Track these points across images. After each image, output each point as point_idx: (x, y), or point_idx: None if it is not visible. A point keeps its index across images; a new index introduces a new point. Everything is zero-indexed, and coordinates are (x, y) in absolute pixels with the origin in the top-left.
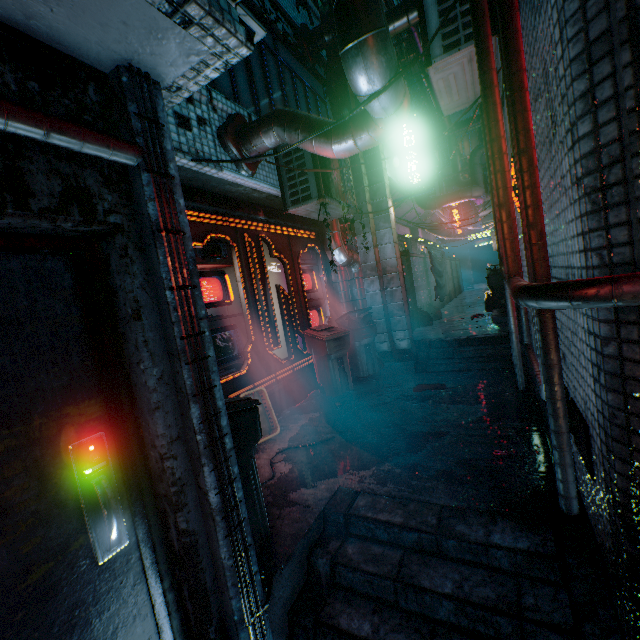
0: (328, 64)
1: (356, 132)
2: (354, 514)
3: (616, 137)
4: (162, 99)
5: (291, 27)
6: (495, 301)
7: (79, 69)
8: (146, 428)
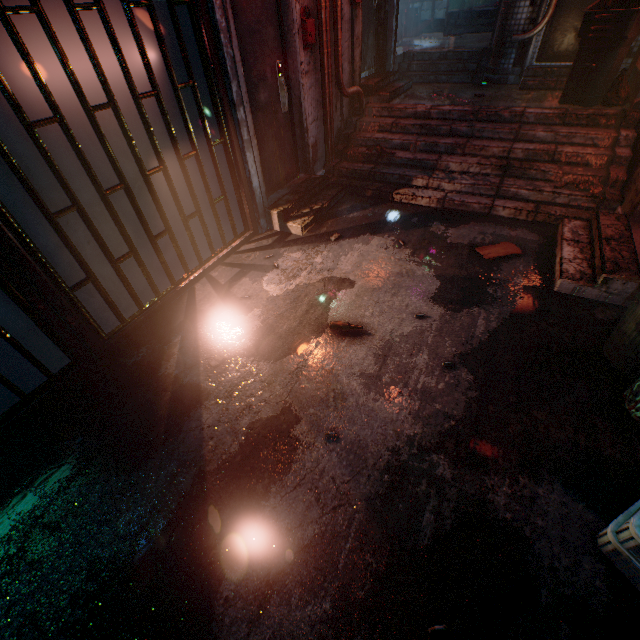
0: None
1: None
2: (417, 53)
3: None
4: None
5: None
6: None
7: None
8: None
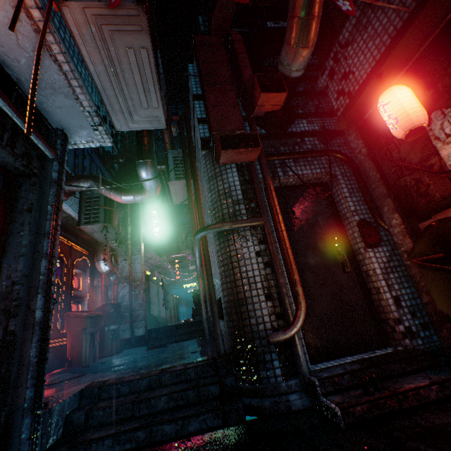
0: (118, 170)
1: (135, 193)
2: (107, 384)
3: (215, 197)
4: (68, 144)
5: (102, 149)
6: (197, 311)
7: (43, 122)
8: (7, 268)
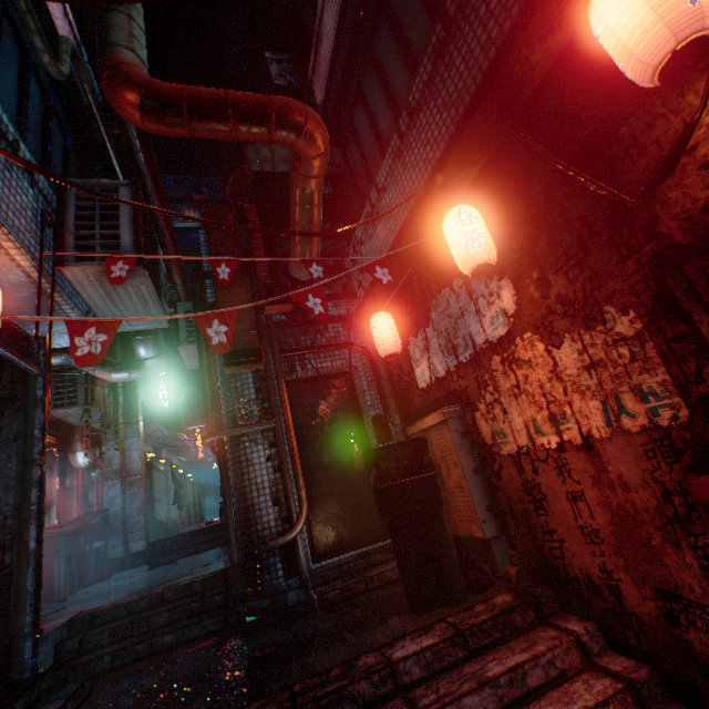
0: None
1: (132, 370)
2: (101, 609)
3: (227, 395)
4: None
5: None
6: None
7: (24, 335)
8: None
